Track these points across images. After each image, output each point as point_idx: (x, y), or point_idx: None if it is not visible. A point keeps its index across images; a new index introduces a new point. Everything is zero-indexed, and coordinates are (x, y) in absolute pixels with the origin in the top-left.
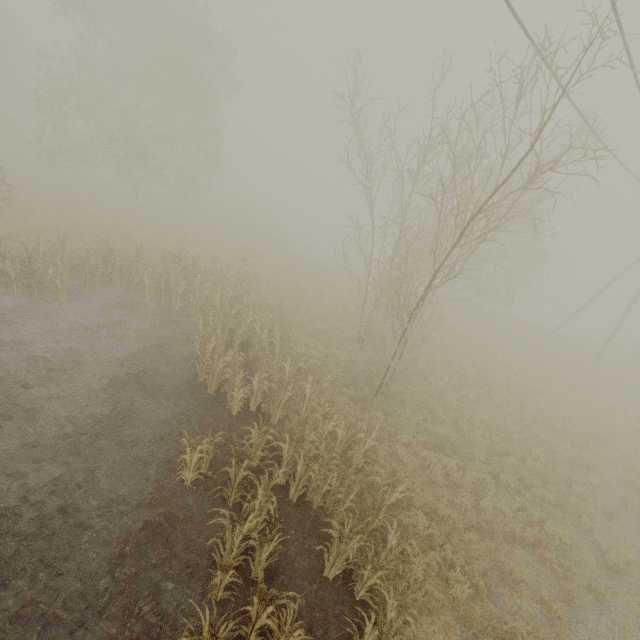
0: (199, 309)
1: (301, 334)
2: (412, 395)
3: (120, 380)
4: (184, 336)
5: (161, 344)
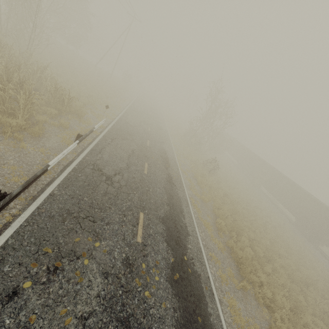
0: None
1: None
2: None
3: None
4: None
5: None
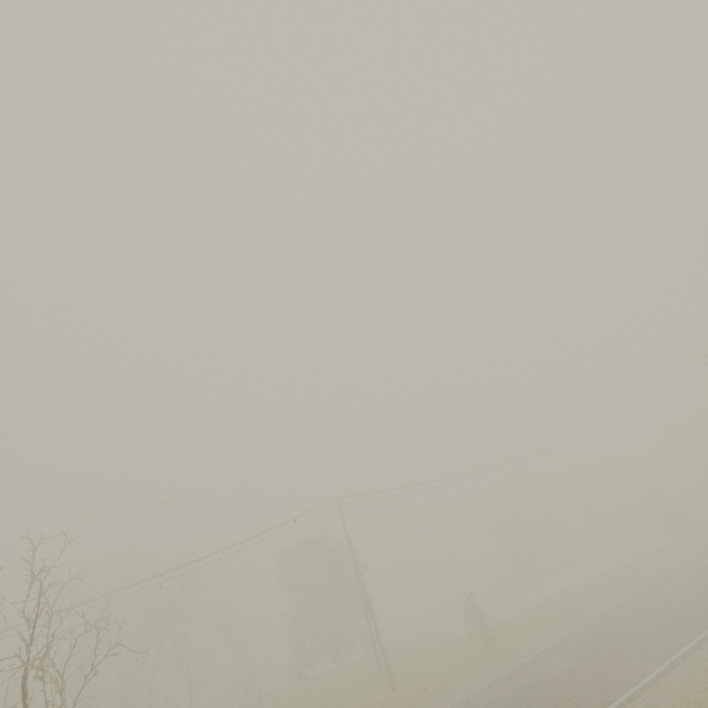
0: None
1: None
2: None
3: None
4: None
5: None
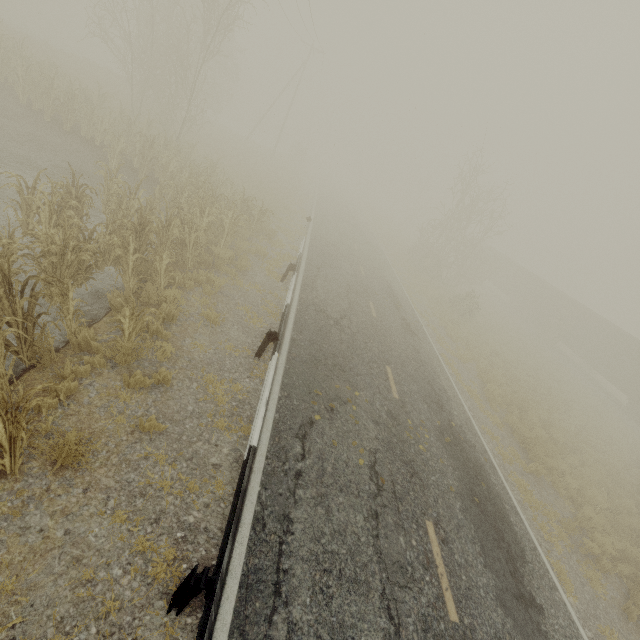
0: None
1: None
2: None
3: None
4: None
5: None
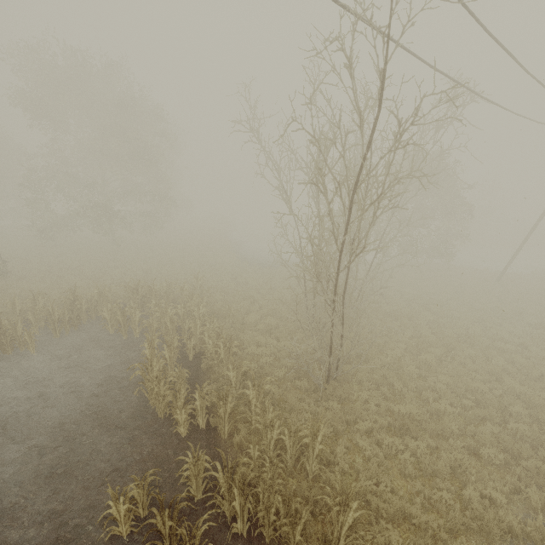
0: (155, 331)
1: (253, 333)
2: (370, 372)
3: (72, 422)
4: (142, 361)
5: (118, 374)
